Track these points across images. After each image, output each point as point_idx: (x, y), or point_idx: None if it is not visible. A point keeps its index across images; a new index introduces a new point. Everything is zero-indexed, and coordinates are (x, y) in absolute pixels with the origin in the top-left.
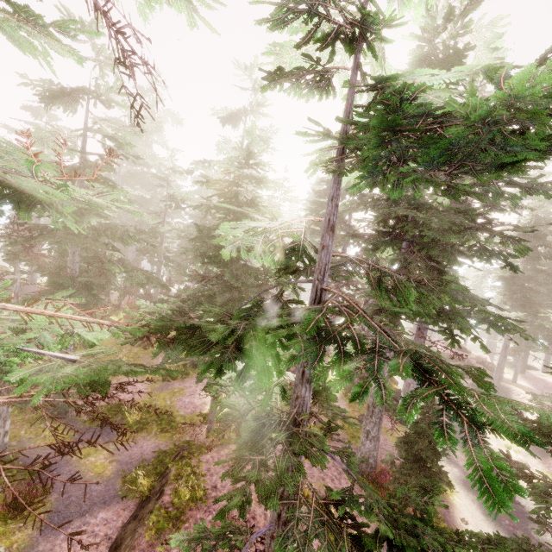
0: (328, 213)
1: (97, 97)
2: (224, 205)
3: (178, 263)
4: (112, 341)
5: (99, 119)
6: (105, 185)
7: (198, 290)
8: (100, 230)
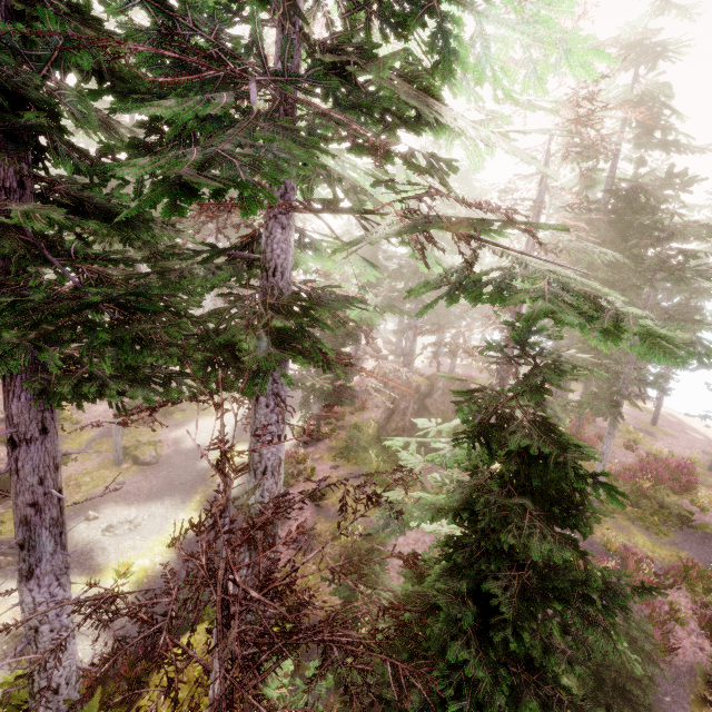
0: None
1: None
2: None
3: None
4: None
5: None
6: None
7: None
8: None
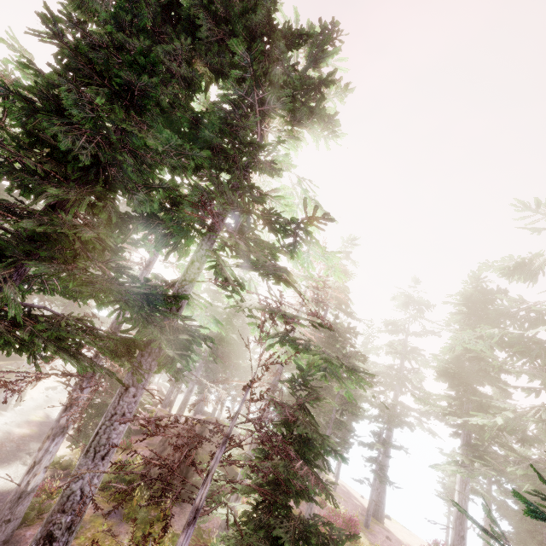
0: None
1: None
2: None
3: None
4: None
5: None
6: None
7: None
8: None
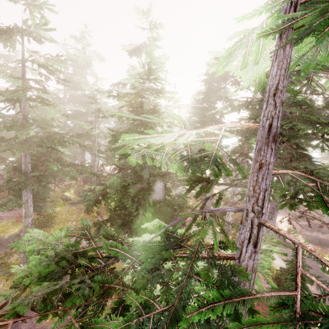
0: (268, 115)
1: (28, 34)
2: (119, 113)
3: (107, 154)
4: (66, 210)
5: (33, 52)
6: (41, 103)
7: (116, 181)
8: (42, 138)
